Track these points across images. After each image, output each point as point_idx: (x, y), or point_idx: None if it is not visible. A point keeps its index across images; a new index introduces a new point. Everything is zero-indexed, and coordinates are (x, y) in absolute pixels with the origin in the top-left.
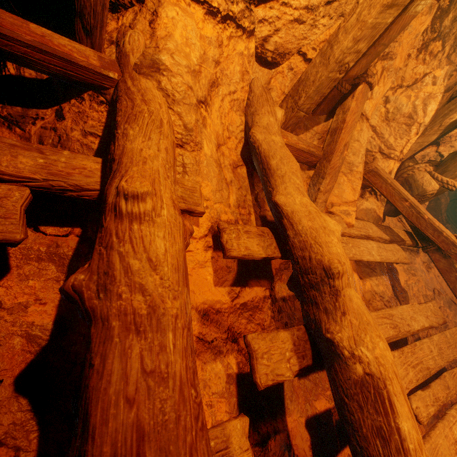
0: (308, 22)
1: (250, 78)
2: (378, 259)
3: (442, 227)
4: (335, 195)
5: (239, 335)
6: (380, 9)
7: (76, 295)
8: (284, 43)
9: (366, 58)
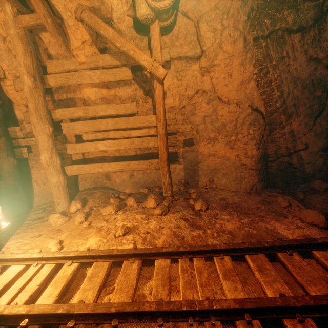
0: None
1: None
2: (97, 81)
3: (137, 55)
4: (72, 44)
5: None
6: None
7: None
8: None
9: None
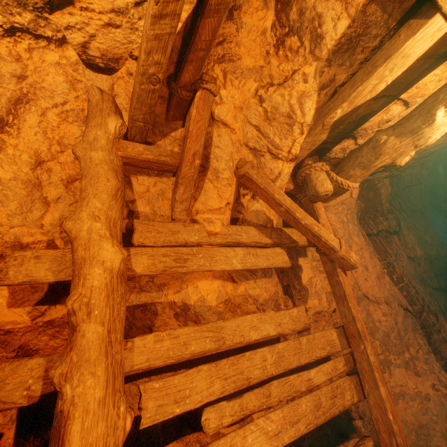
0: (125, 25)
1: (87, 85)
2: (238, 267)
3: (323, 232)
4: (202, 202)
5: (36, 351)
6: (152, 20)
7: None
8: (109, 48)
9: (191, 64)
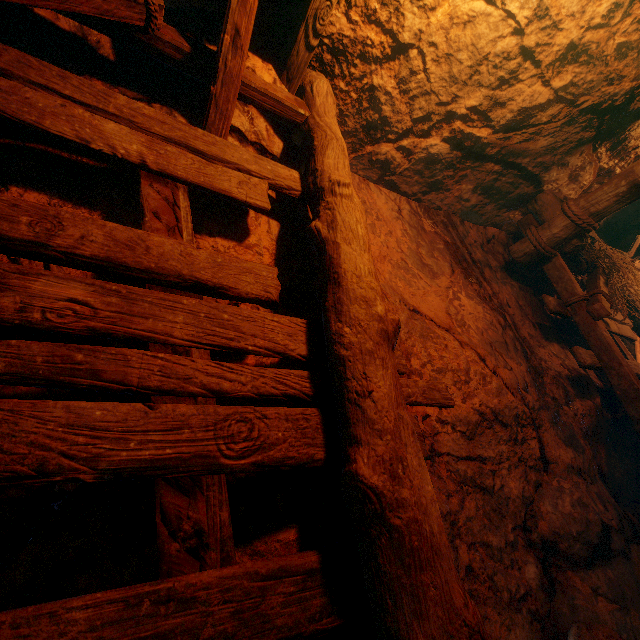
0: None
1: None
2: None
3: None
4: None
5: None
6: None
7: None
8: None
9: None
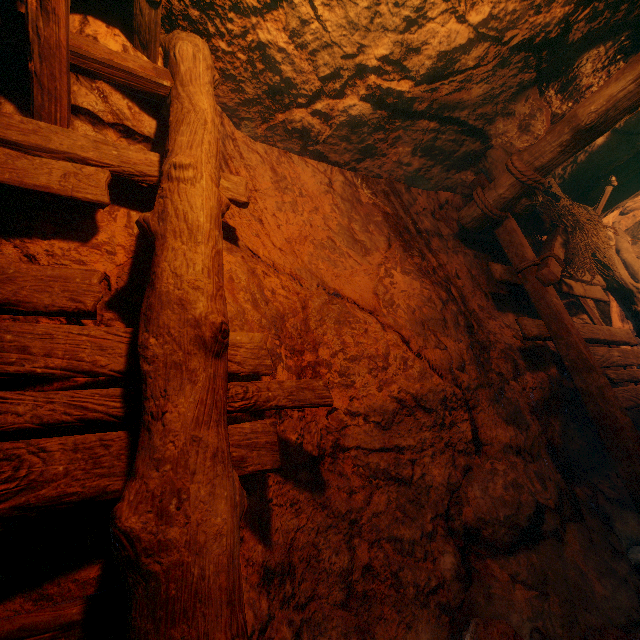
0: None
1: (612, 222)
2: None
3: None
4: None
5: None
6: None
7: (639, 312)
8: (635, 206)
9: None
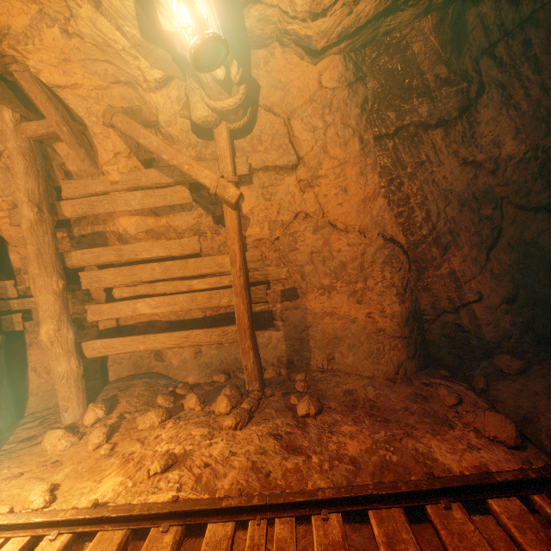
0: None
1: None
2: (138, 208)
3: (195, 170)
4: (100, 156)
5: None
6: None
7: None
8: None
9: None
